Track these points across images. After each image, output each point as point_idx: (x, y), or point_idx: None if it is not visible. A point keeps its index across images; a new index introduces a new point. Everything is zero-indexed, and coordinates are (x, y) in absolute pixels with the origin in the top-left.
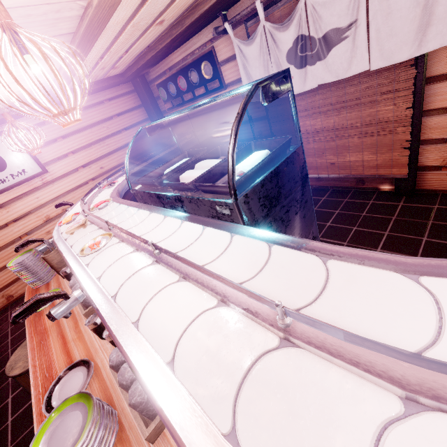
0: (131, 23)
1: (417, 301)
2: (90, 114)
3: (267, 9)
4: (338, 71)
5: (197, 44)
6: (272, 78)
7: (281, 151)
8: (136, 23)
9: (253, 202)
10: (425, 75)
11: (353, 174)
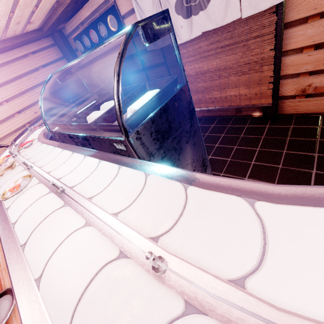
0: None
1: (286, 234)
2: (17, 66)
3: None
4: (217, 19)
5: None
6: (151, 18)
7: (169, 90)
8: None
9: (145, 138)
10: (284, 21)
11: (233, 105)
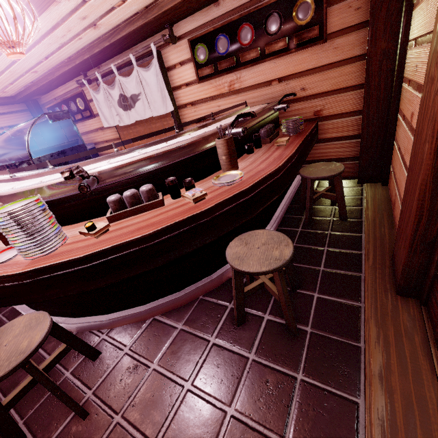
0: (8, 70)
1: None
2: None
3: (106, 77)
4: (142, 115)
5: (73, 86)
6: (55, 112)
7: (70, 144)
8: (13, 71)
9: (45, 162)
10: (181, 122)
11: None
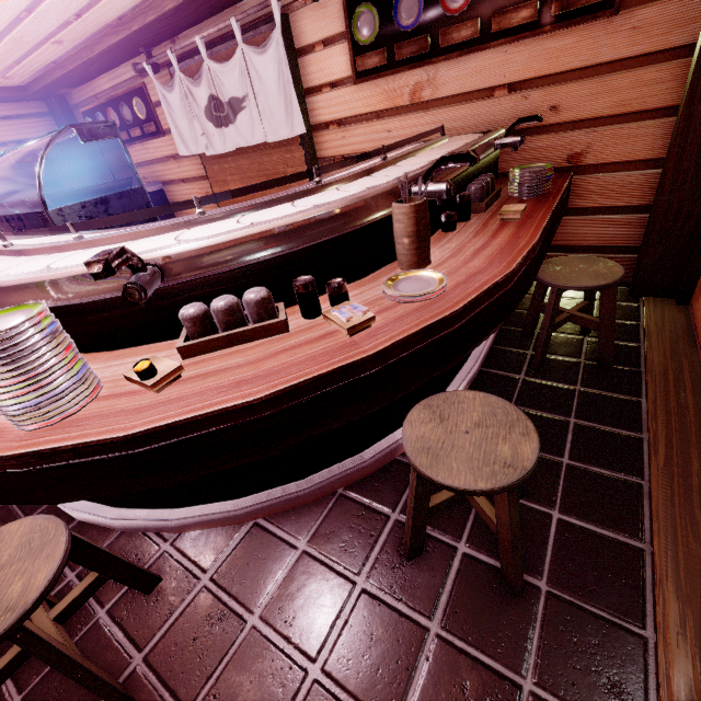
0: (9, 36)
1: None
2: None
3: (186, 60)
4: (247, 138)
5: (126, 75)
6: (90, 124)
7: (117, 187)
8: (17, 37)
9: (71, 218)
10: (316, 156)
11: None
